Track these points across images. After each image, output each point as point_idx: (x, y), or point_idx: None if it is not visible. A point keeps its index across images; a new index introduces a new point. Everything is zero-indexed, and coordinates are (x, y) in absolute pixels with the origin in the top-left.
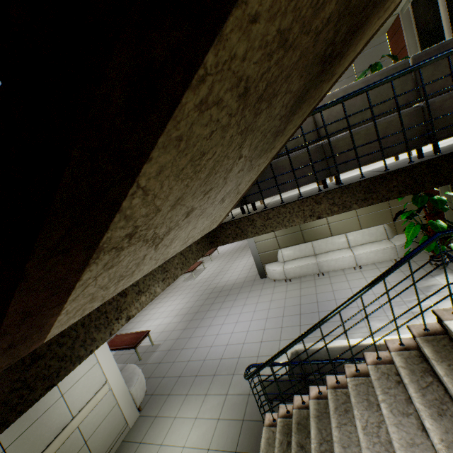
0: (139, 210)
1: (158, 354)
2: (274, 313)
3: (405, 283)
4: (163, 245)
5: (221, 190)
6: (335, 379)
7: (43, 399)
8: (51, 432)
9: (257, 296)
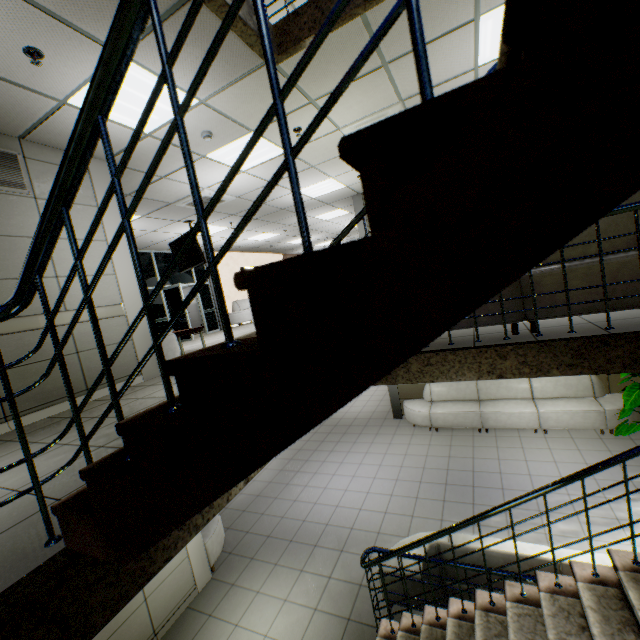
0: None
1: (242, 497)
2: (409, 475)
3: (613, 470)
4: None
5: None
6: (489, 597)
7: None
8: None
9: (386, 444)
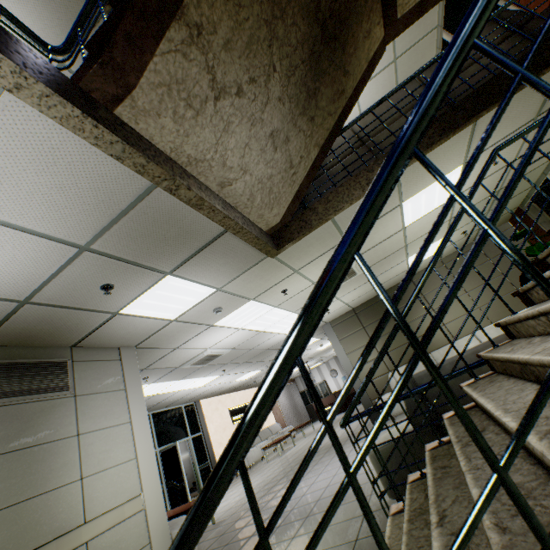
0: (204, 4)
1: (220, 528)
2: None
3: None
4: (221, 117)
5: (266, 107)
6: (471, 373)
7: (58, 469)
8: (51, 527)
9: None
